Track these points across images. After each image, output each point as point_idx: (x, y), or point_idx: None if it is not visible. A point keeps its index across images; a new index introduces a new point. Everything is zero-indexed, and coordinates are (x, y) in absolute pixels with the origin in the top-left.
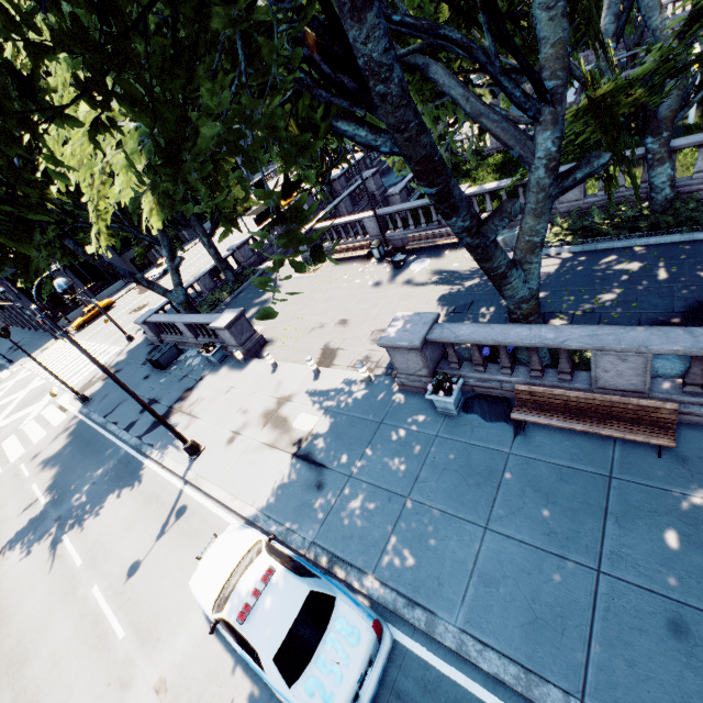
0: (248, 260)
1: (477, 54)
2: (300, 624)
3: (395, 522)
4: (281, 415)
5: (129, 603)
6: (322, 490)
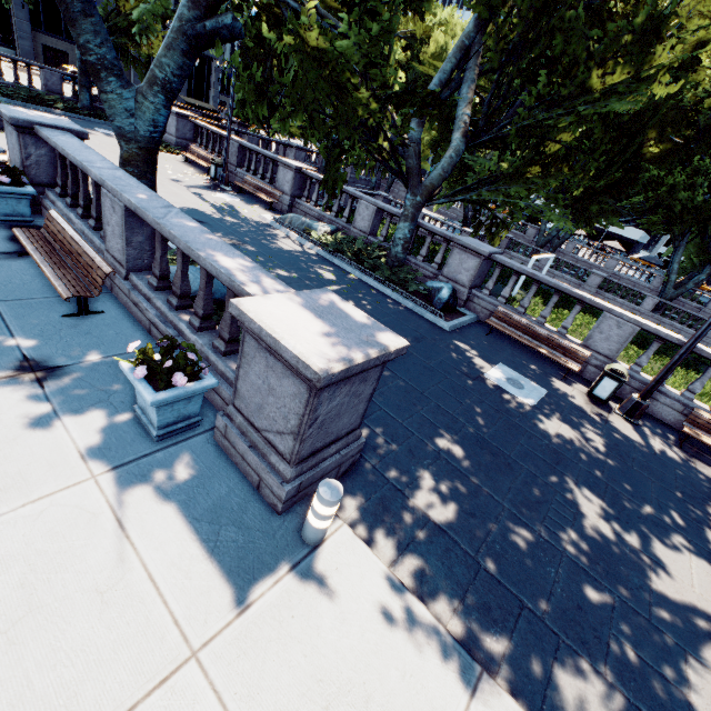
0: None
1: None
2: None
3: None
4: None
5: None
6: None
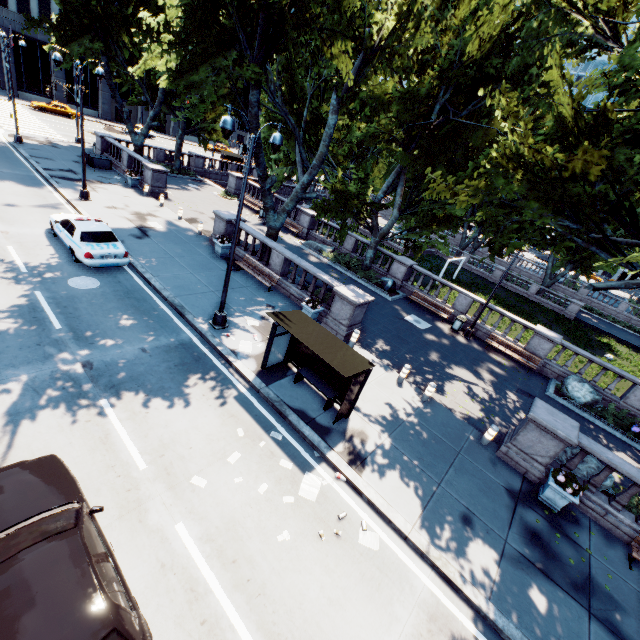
0: (196, 168)
1: (297, 134)
2: (100, 233)
3: (161, 257)
4: (146, 217)
5: (1, 210)
6: (140, 239)
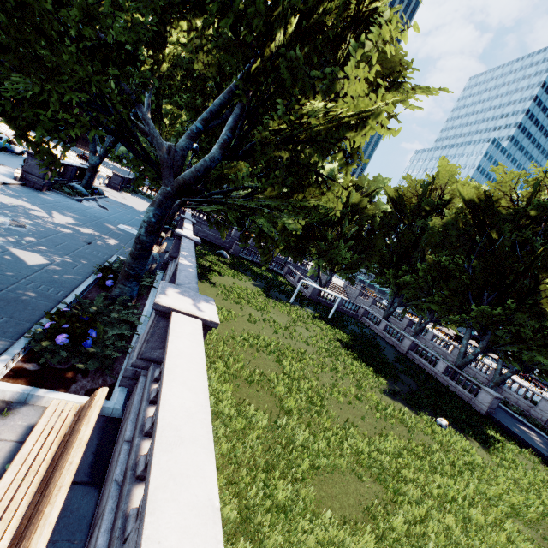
0: None
1: None
2: None
3: None
4: None
5: None
6: None
